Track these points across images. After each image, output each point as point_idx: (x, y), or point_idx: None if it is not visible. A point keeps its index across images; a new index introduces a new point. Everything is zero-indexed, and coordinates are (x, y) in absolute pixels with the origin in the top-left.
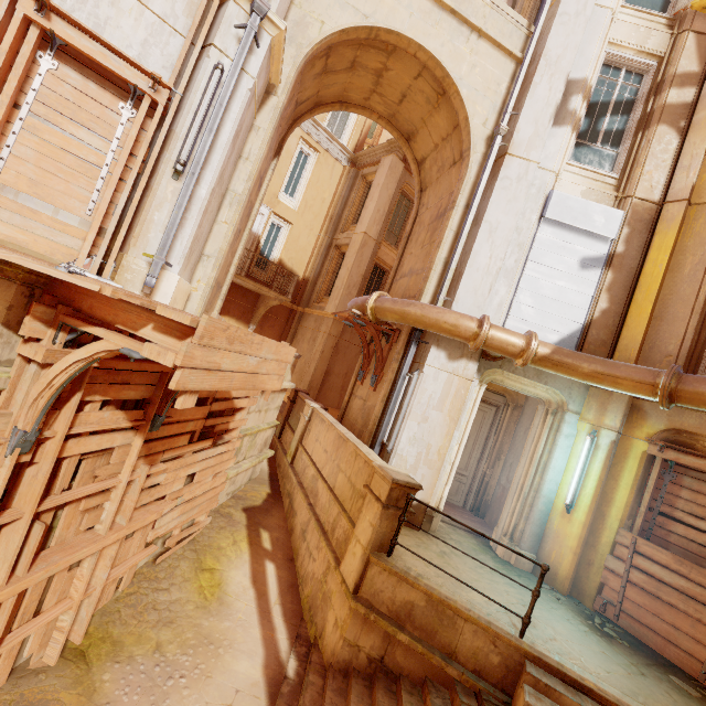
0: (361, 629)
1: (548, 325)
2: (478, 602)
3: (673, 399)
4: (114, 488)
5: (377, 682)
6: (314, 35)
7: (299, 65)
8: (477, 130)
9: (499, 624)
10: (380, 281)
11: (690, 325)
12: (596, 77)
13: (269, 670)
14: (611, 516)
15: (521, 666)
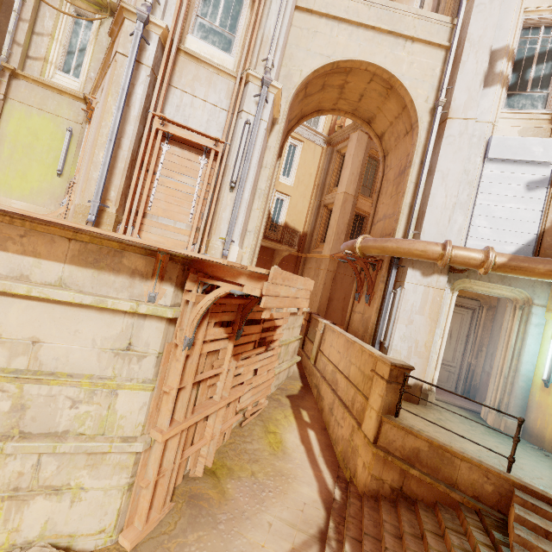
0: (382, 468)
1: (504, 240)
2: (470, 450)
3: None
4: (221, 373)
5: (400, 503)
6: (297, 80)
7: (290, 101)
8: (421, 107)
9: (488, 463)
10: (361, 225)
11: None
12: (517, 41)
13: (322, 494)
14: None
15: (511, 493)
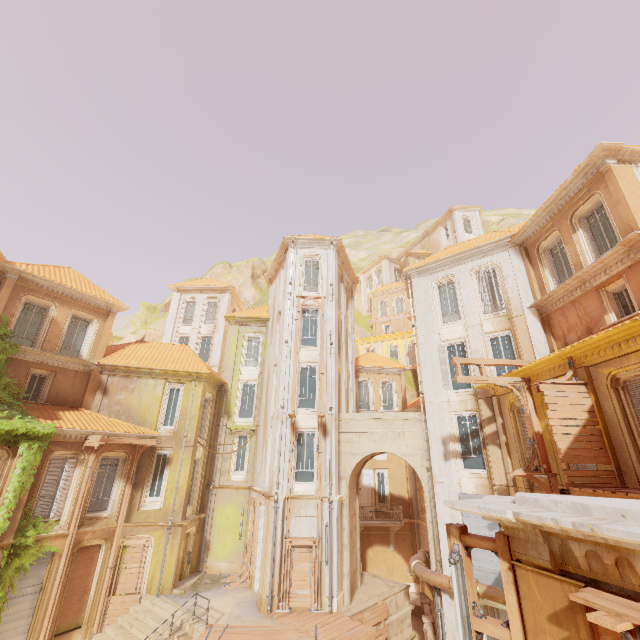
0: None
1: (489, 567)
2: None
3: None
4: None
5: None
6: (349, 471)
7: (348, 485)
8: (420, 470)
9: None
10: None
11: None
12: (455, 427)
13: None
14: None
15: None
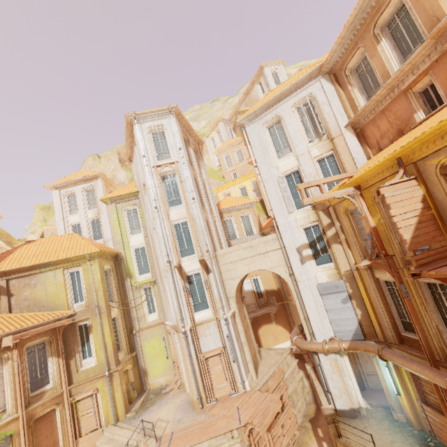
0: None
1: (348, 328)
2: None
3: (385, 359)
4: (266, 442)
5: None
6: (233, 291)
7: (235, 301)
8: (285, 276)
9: None
10: None
11: (385, 317)
12: (304, 238)
13: None
14: (412, 395)
15: None
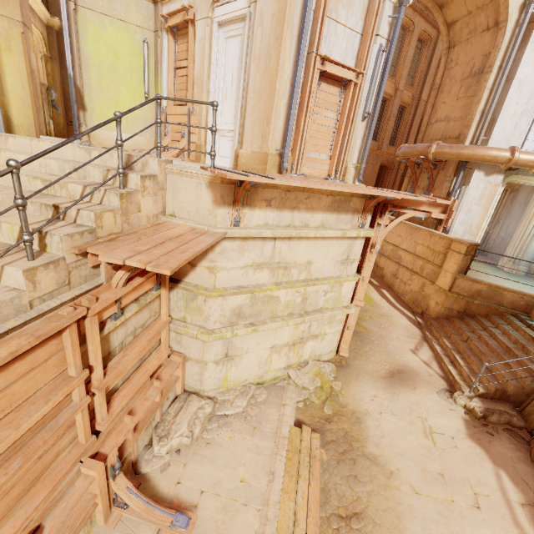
0: (453, 303)
1: None
2: (510, 286)
3: None
4: None
5: (465, 318)
6: None
7: None
8: (513, 2)
9: (524, 291)
10: (382, 110)
11: None
12: None
13: (411, 321)
14: None
15: None
